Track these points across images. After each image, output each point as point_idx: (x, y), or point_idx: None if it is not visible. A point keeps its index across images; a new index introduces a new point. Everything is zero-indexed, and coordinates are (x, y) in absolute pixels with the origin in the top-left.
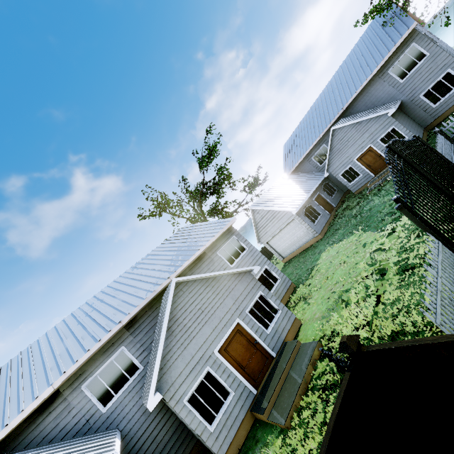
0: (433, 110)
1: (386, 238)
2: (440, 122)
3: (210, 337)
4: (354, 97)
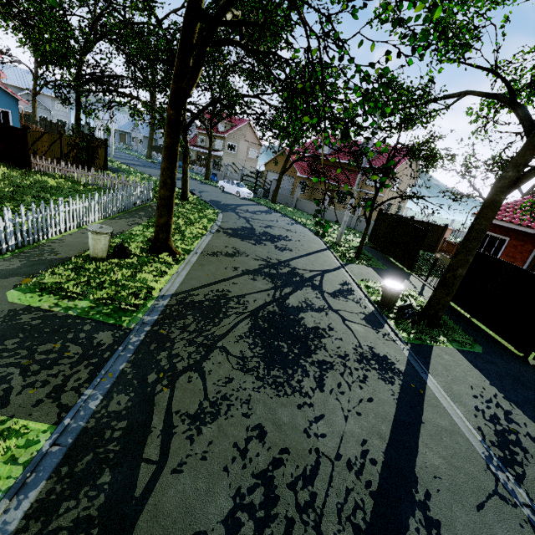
0: None
1: None
2: None
3: (25, 107)
4: None
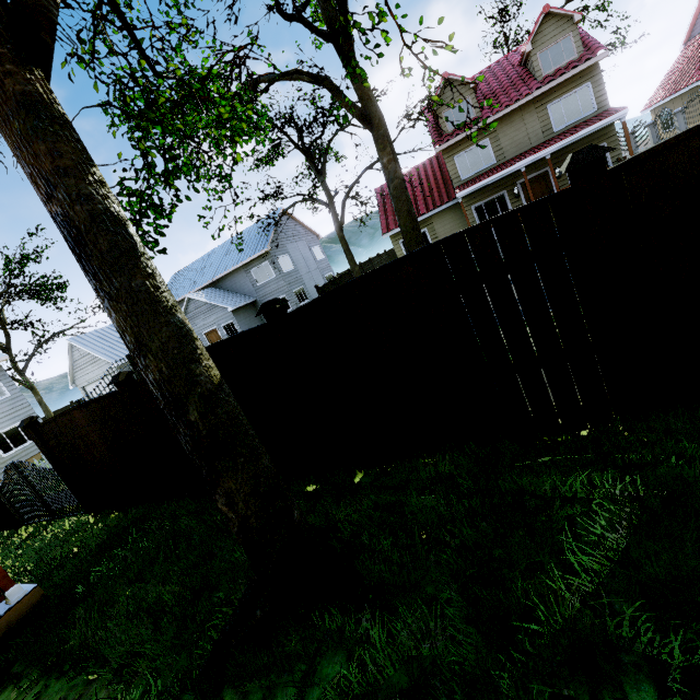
0: None
1: None
2: None
3: None
4: (222, 275)
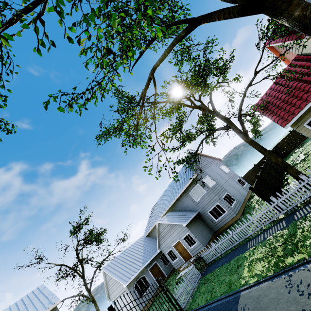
0: (216, 222)
1: None
2: (222, 231)
3: None
4: (173, 202)
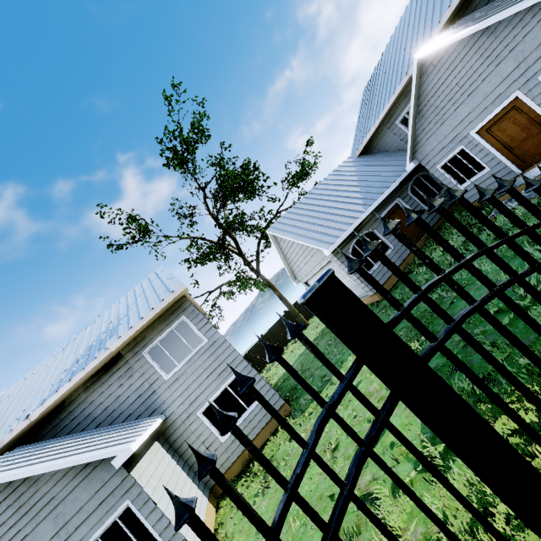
0: None
1: (419, 478)
2: None
3: None
4: None
